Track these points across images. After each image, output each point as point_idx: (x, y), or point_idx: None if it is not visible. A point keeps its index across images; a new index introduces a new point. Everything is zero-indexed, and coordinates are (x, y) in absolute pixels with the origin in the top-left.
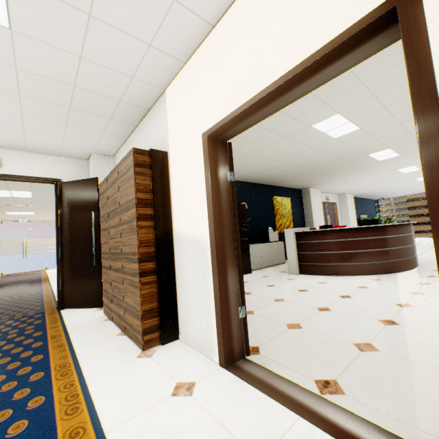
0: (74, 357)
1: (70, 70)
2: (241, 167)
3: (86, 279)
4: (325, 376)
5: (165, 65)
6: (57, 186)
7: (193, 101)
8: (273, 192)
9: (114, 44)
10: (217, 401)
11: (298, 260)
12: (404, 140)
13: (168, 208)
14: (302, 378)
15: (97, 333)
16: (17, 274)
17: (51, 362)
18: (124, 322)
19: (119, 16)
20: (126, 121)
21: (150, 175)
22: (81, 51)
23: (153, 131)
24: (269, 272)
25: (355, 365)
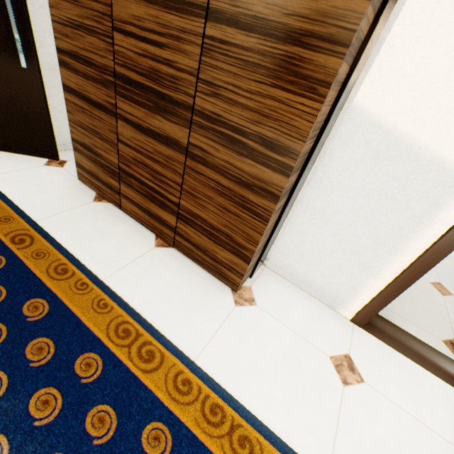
0: (124, 306)
1: None
2: None
3: (1, 94)
4: (445, 334)
5: None
6: None
7: None
8: None
9: None
10: (395, 388)
11: None
12: None
13: (381, 29)
14: (432, 339)
15: (110, 236)
16: None
17: (86, 323)
18: (173, 232)
19: None
20: None
21: None
22: None
23: None
24: None
25: (453, 316)
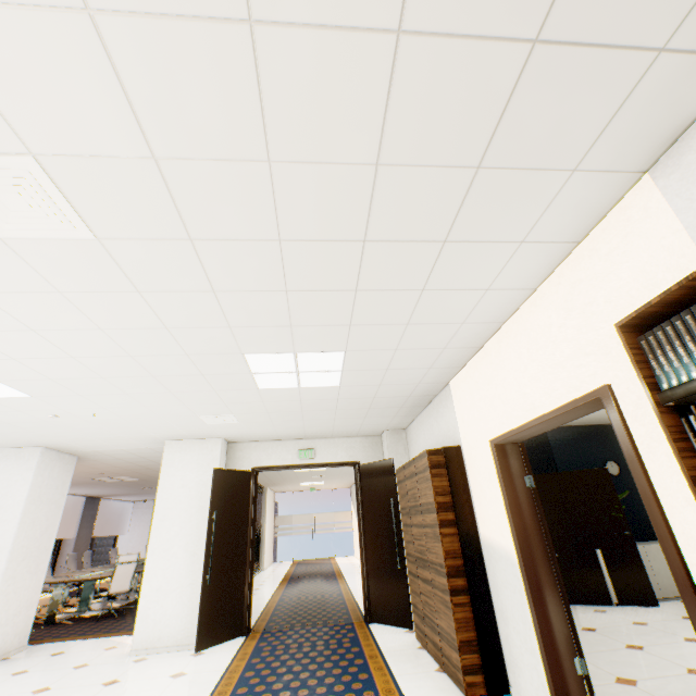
0: (396, 683)
1: (371, 392)
2: None
3: (391, 585)
4: None
5: (445, 372)
6: (356, 468)
7: (476, 403)
8: None
9: (403, 374)
10: None
11: None
12: None
13: (470, 510)
14: None
15: (412, 661)
16: (308, 562)
17: (377, 683)
18: (441, 652)
19: (405, 364)
20: (415, 405)
21: (446, 474)
22: (380, 382)
23: (443, 417)
24: None
25: None
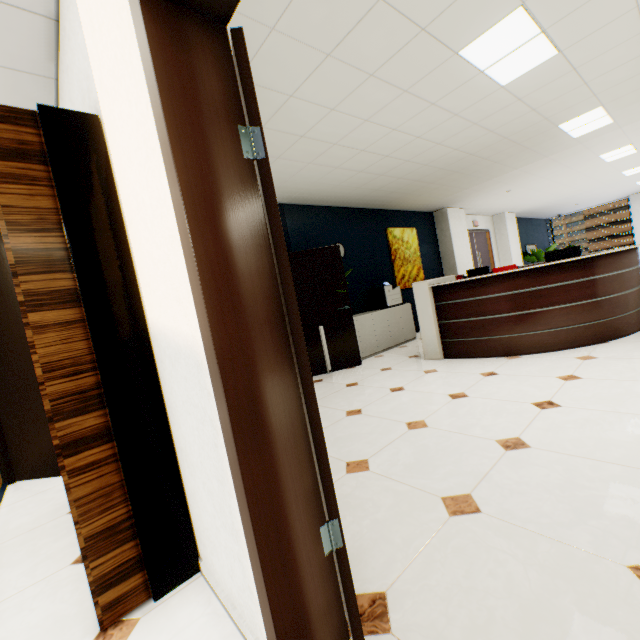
0: None
1: None
2: (324, 177)
3: (42, 425)
4: None
5: None
6: None
7: None
8: (386, 221)
9: None
10: None
11: (439, 336)
12: (635, 80)
13: (123, 267)
14: None
15: (36, 556)
16: None
17: None
18: None
19: None
20: (21, 68)
21: (50, 181)
22: None
23: (73, 76)
24: (392, 360)
25: None
